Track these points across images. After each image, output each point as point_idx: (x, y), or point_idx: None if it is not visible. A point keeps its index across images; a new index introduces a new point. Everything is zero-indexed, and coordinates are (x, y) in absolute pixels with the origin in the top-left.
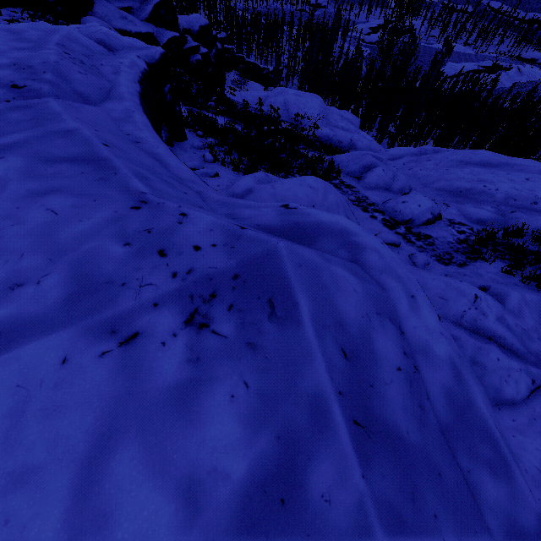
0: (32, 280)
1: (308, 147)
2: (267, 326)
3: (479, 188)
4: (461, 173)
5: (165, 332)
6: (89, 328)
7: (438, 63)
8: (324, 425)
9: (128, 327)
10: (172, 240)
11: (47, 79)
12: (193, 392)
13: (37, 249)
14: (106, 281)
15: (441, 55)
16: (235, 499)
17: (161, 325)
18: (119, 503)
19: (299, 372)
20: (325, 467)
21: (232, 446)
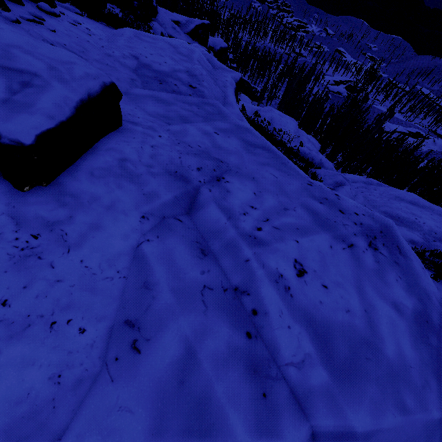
0: (290, 208)
1: (294, 157)
2: (400, 257)
3: (412, 218)
4: (400, 205)
5: (362, 247)
6: (334, 236)
7: (381, 121)
8: (432, 301)
9: (348, 241)
10: (341, 207)
11: (205, 85)
12: (382, 274)
13: (281, 194)
14: (326, 218)
15: (385, 116)
16: (412, 315)
17: (360, 243)
18: (375, 303)
19: (417, 279)
20: (437, 316)
21: (404, 297)
